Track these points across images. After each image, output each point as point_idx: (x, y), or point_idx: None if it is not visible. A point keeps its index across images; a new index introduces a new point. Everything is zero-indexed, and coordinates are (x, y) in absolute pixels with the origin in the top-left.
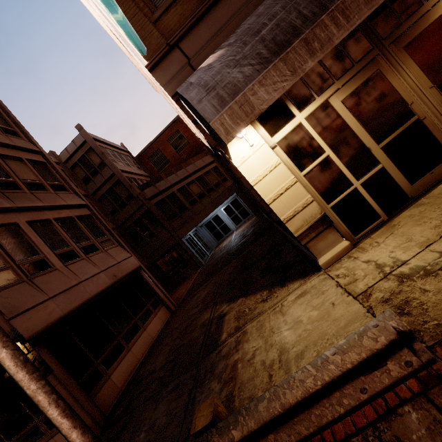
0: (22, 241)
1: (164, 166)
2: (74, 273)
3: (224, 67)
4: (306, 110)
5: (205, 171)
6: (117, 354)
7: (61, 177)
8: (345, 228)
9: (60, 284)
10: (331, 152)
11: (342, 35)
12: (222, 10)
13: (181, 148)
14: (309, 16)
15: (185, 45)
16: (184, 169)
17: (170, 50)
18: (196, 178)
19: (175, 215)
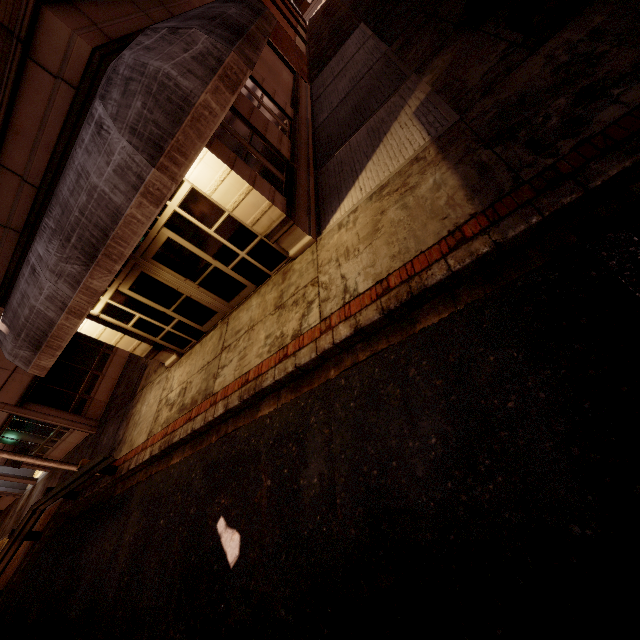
0: None
1: None
2: None
3: (14, 348)
4: (107, 295)
5: None
6: (95, 383)
7: None
8: (175, 347)
9: None
10: (140, 315)
11: (65, 344)
12: None
13: None
14: (41, 336)
15: None
16: None
17: None
18: None
19: None
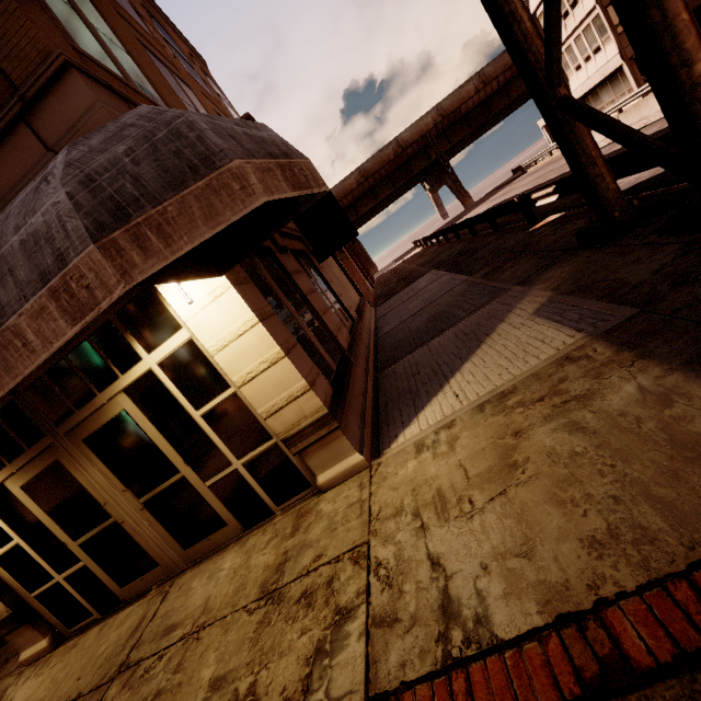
0: None
1: None
2: None
3: None
4: None
5: None
6: None
7: None
8: (56, 620)
9: None
10: (21, 540)
11: None
12: None
13: None
14: None
15: None
16: None
17: None
18: None
19: None
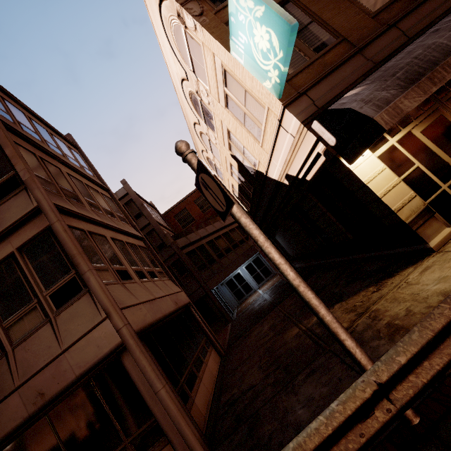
0: (111, 251)
1: (189, 223)
2: (149, 290)
3: (374, 91)
4: (396, 136)
5: (230, 229)
6: (193, 380)
7: (123, 212)
8: (443, 220)
9: (143, 294)
10: (419, 164)
11: (450, 76)
12: (335, 77)
13: (206, 208)
14: (427, 67)
15: (310, 94)
16: (211, 225)
17: (300, 96)
18: (222, 234)
19: (205, 266)
